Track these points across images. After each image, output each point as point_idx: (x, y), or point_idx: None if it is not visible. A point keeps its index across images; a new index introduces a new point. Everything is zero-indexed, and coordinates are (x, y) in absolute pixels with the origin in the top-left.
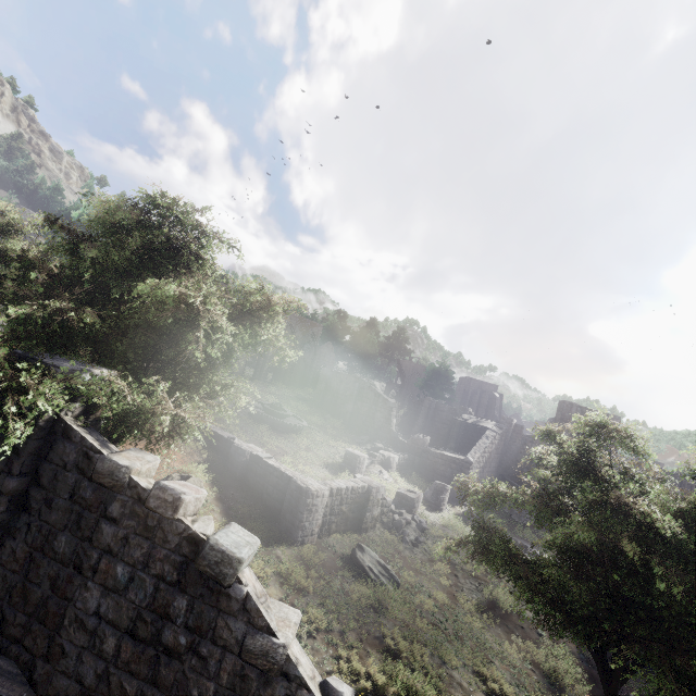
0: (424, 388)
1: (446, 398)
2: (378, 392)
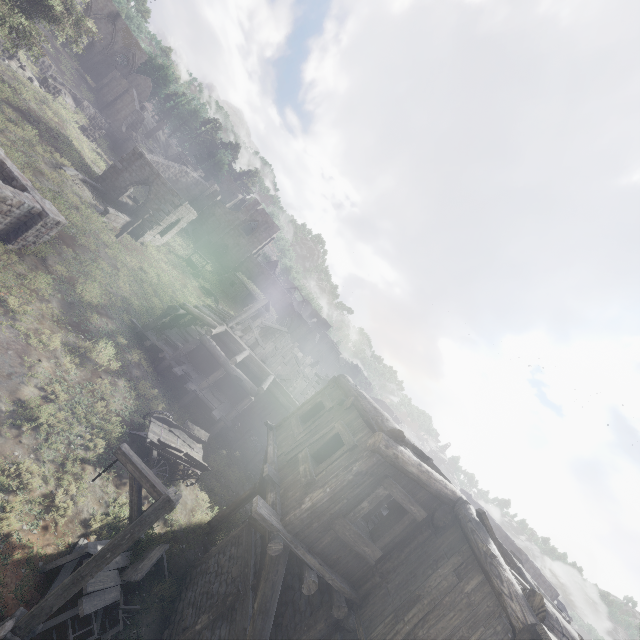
0: (197, 160)
1: (208, 178)
2: (135, 100)
